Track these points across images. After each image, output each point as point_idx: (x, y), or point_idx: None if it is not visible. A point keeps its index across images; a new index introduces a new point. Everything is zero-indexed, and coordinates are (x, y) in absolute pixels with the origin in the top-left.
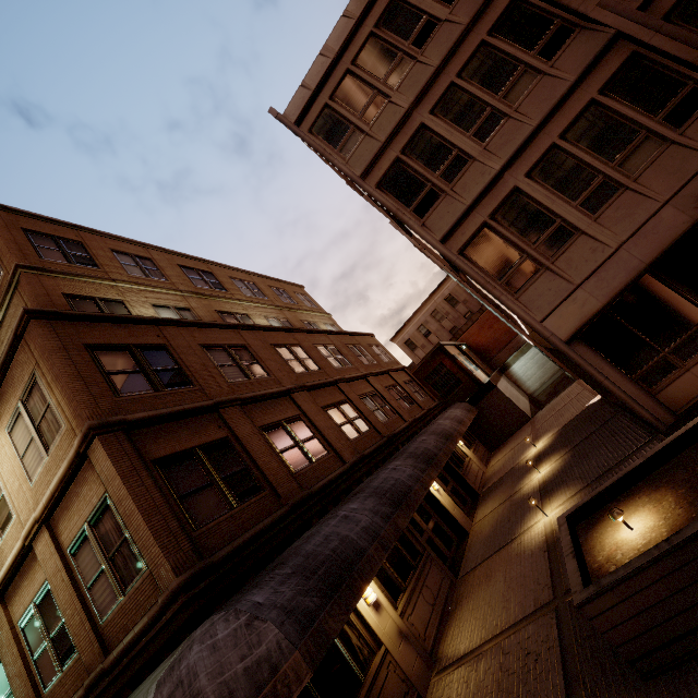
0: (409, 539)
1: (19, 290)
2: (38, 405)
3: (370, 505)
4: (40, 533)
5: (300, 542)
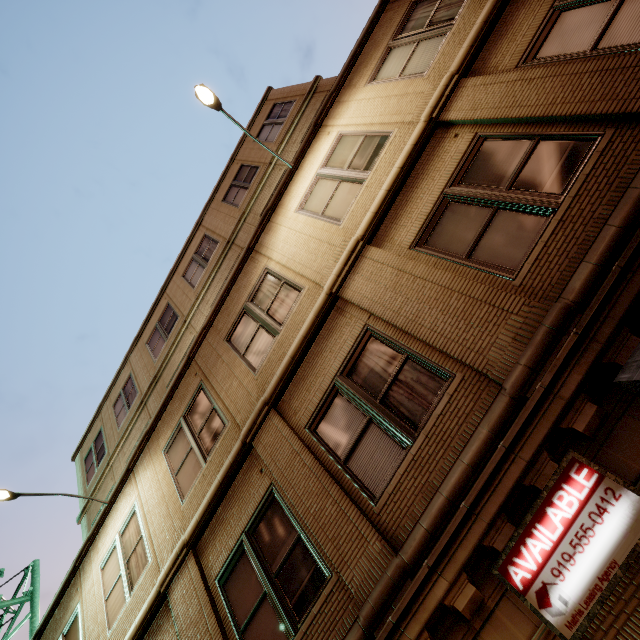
0: None
1: (317, 92)
2: (424, 13)
3: None
4: (456, 93)
5: None
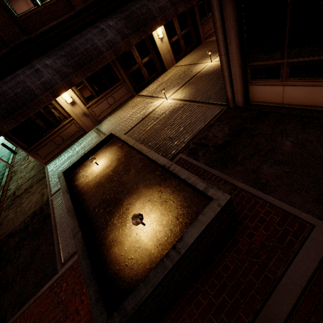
0: (114, 71)
1: None
2: None
3: (57, 65)
4: None
5: (8, 79)
